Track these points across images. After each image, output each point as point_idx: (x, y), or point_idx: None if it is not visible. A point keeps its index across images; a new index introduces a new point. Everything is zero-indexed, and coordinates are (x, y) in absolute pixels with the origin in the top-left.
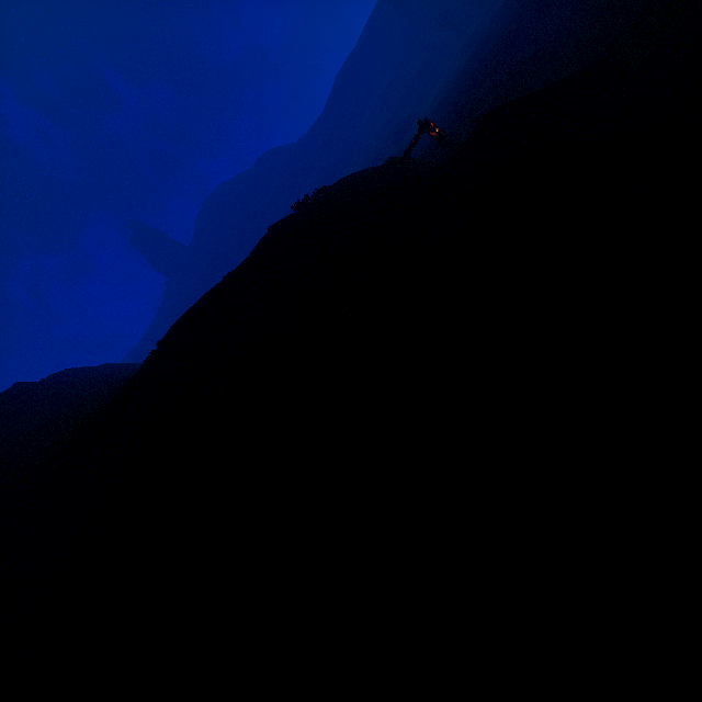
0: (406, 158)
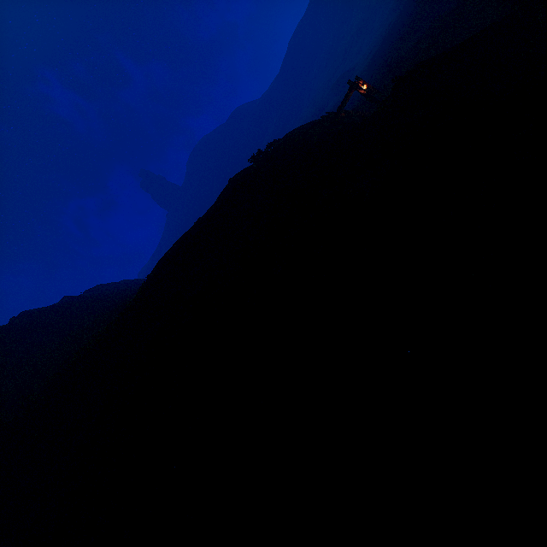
0: (340, 112)
